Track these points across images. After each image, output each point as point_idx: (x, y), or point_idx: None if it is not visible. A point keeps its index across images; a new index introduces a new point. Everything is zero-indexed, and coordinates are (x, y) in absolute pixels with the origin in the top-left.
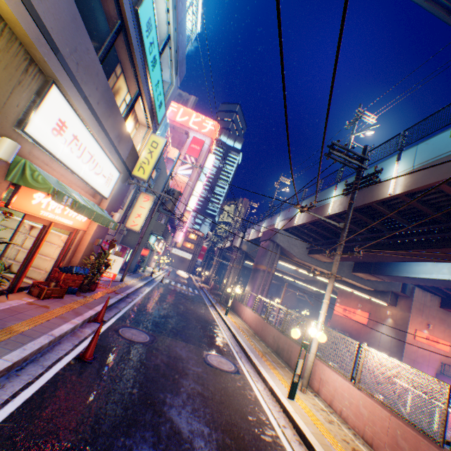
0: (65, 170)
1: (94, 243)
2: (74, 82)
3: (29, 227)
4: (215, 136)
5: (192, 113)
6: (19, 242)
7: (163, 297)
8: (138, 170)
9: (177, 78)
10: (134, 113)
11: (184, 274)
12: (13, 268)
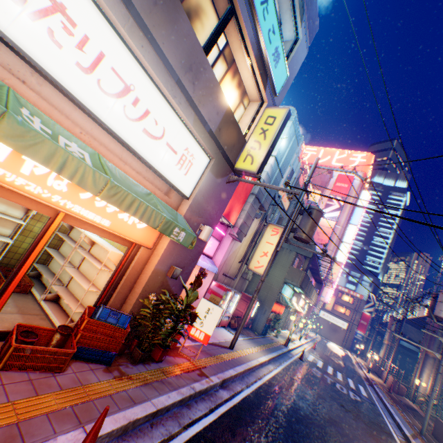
0: (83, 115)
1: (166, 273)
2: None
3: (87, 239)
4: (368, 169)
5: (333, 151)
6: (78, 262)
7: (298, 395)
8: (243, 160)
9: (303, 27)
10: (235, 74)
11: (338, 349)
12: (62, 298)
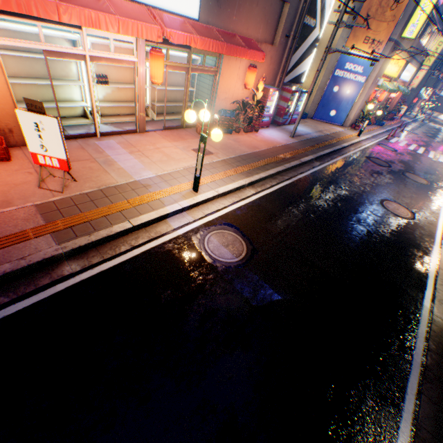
0: (398, 80)
1: (396, 102)
2: (413, 59)
3: None
4: None
5: None
6: None
7: (421, 128)
8: (425, 62)
9: None
10: (430, 35)
11: None
12: None
